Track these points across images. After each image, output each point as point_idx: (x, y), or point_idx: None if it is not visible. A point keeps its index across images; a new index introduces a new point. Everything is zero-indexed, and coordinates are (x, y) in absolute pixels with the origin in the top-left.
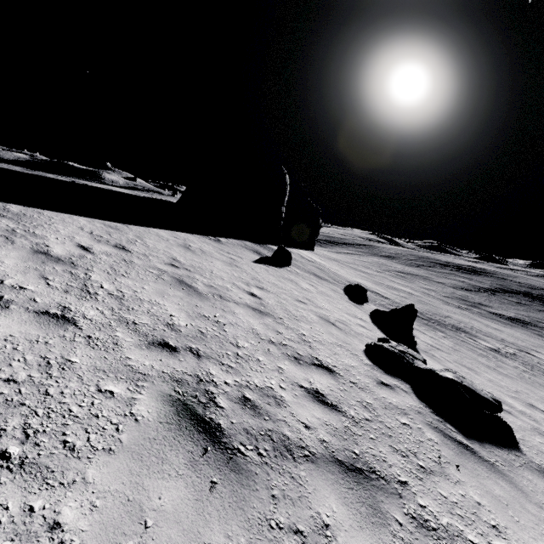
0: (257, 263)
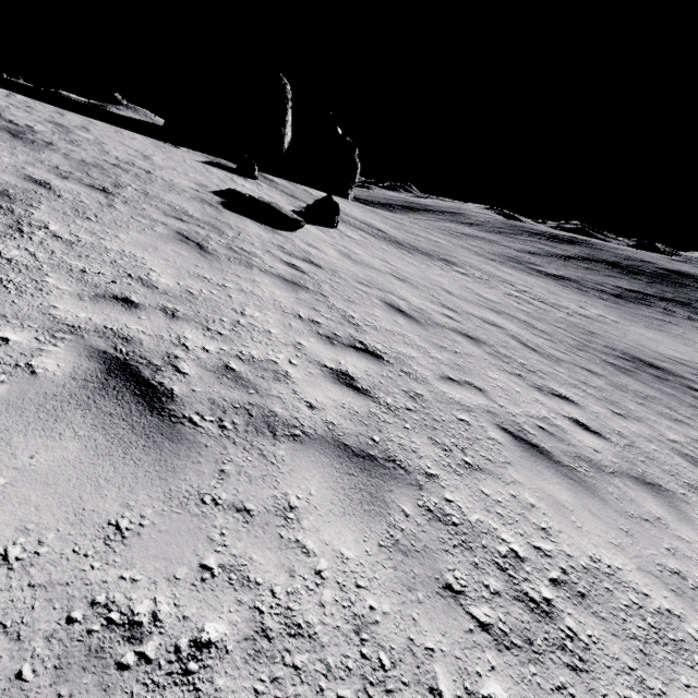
0: (202, 163)
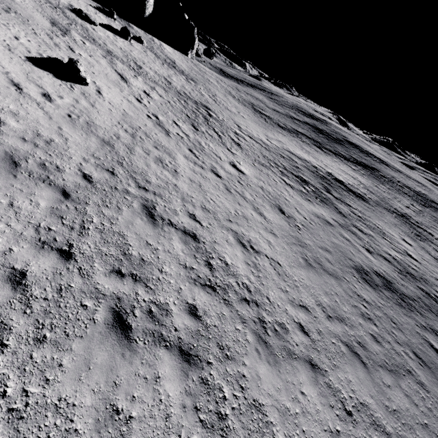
0: (89, 5)
